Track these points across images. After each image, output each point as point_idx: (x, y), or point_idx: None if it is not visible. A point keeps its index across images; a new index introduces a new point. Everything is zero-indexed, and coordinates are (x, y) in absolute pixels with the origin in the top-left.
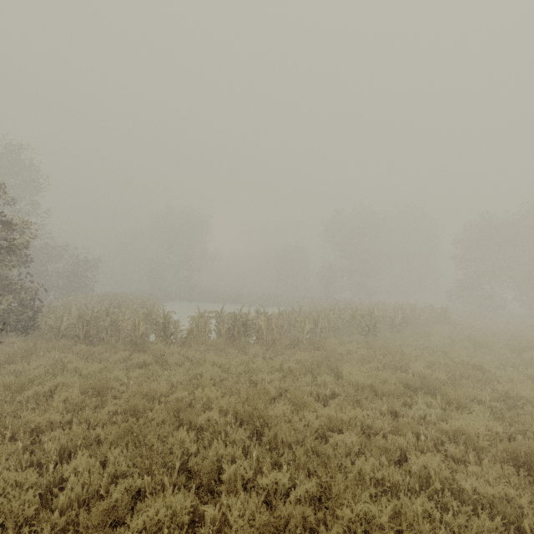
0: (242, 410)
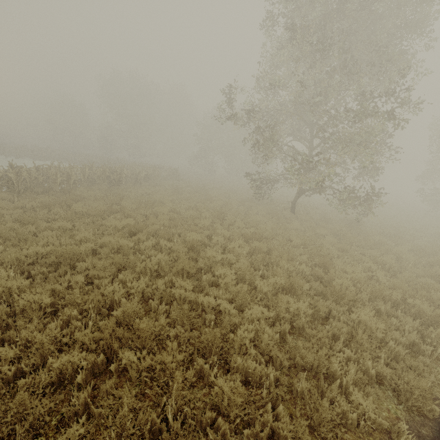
0: None
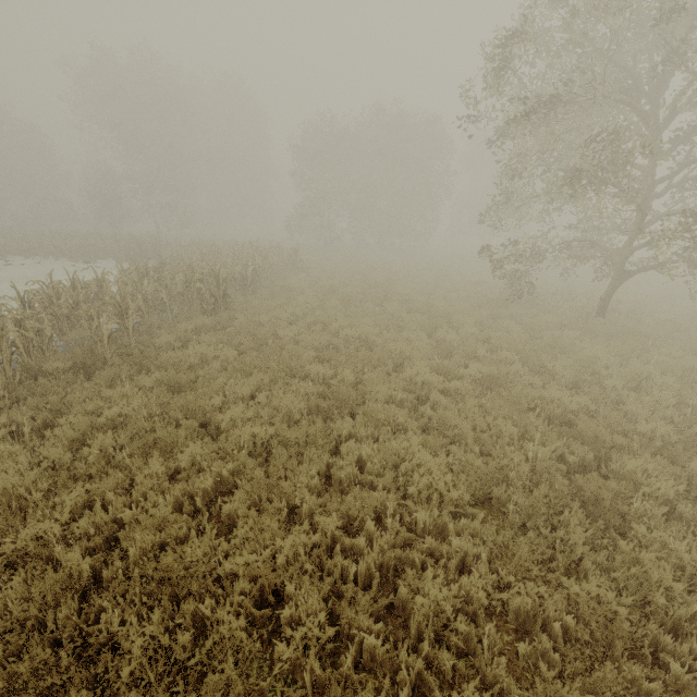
0: None
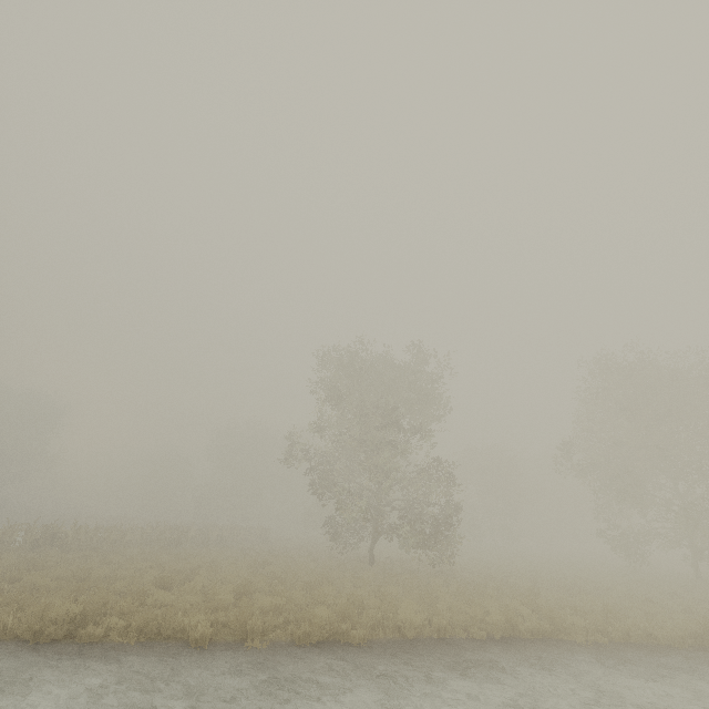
0: (25, 564)
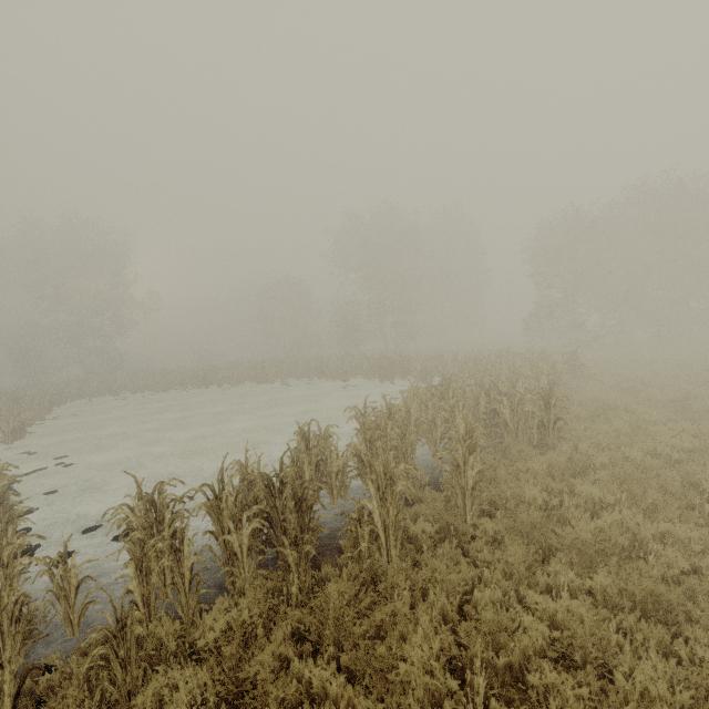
0: None
